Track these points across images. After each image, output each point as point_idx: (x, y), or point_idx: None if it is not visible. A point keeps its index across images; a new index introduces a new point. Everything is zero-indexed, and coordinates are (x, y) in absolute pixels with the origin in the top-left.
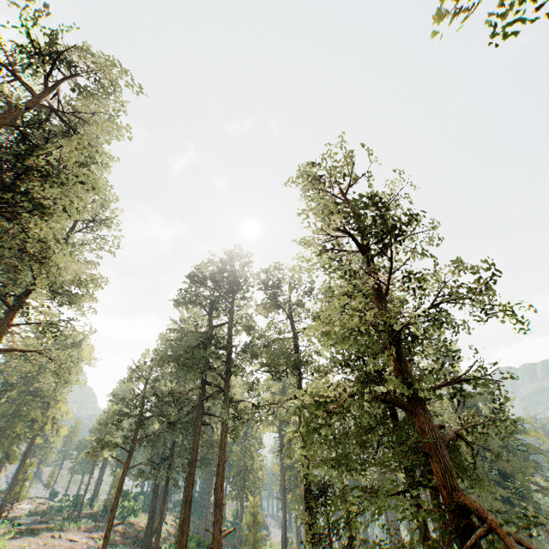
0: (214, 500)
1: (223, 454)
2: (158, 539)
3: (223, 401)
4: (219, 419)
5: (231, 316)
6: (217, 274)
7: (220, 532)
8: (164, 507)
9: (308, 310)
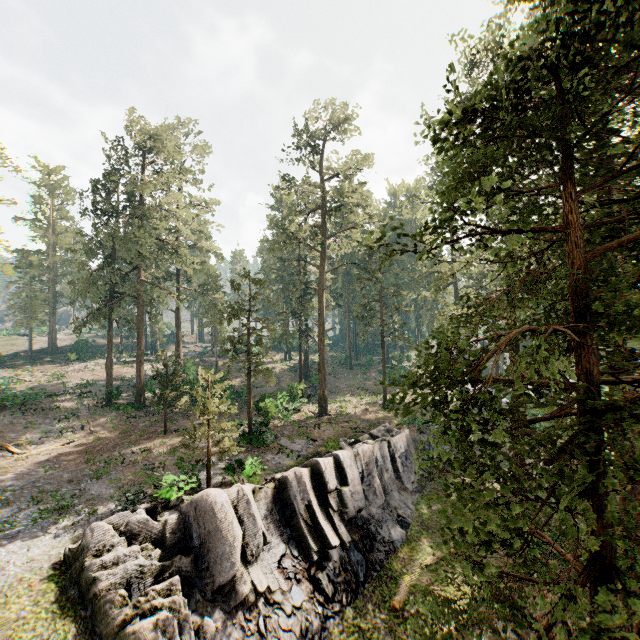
0: None
1: None
2: (108, 378)
3: None
4: None
5: None
6: None
7: None
8: (109, 352)
9: None
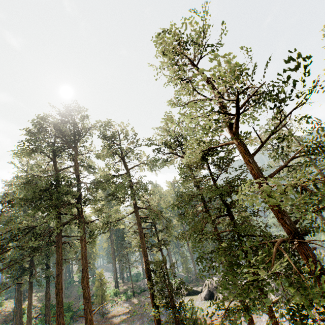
0: (83, 295)
1: (85, 262)
2: (30, 322)
3: (79, 226)
4: (77, 239)
5: (76, 160)
6: (60, 126)
7: (90, 313)
8: (31, 300)
9: (137, 153)
